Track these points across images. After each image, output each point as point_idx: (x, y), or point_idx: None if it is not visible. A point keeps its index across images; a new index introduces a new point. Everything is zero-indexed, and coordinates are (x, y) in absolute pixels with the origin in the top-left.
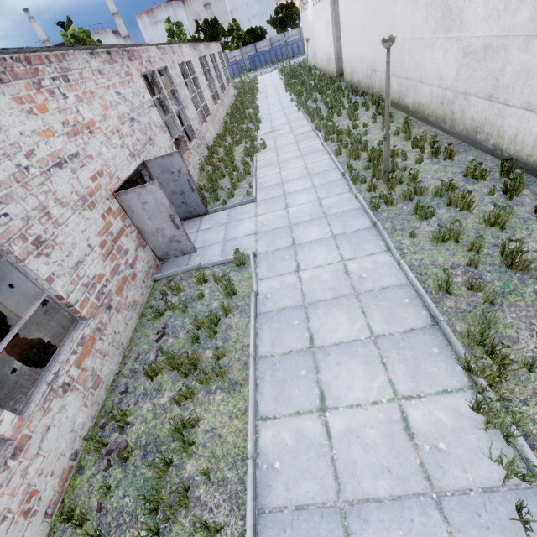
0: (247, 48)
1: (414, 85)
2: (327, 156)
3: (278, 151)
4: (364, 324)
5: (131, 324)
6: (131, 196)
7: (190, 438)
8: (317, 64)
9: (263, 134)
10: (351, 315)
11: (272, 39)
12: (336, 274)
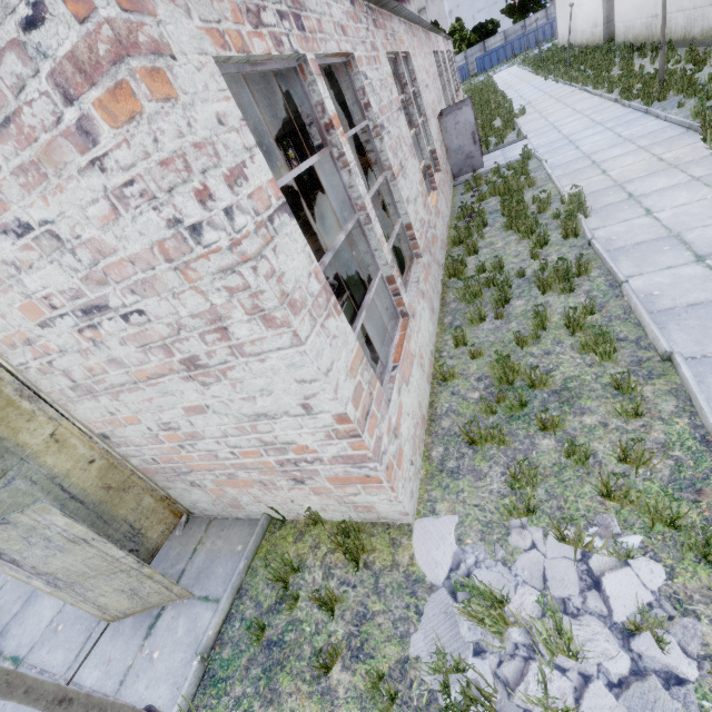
0: (473, 49)
1: (702, 12)
2: (597, 98)
3: (541, 111)
4: (634, 146)
5: (450, 196)
6: (449, 119)
7: (521, 195)
8: (575, 40)
9: (518, 108)
10: (623, 147)
11: (507, 31)
12: (611, 140)
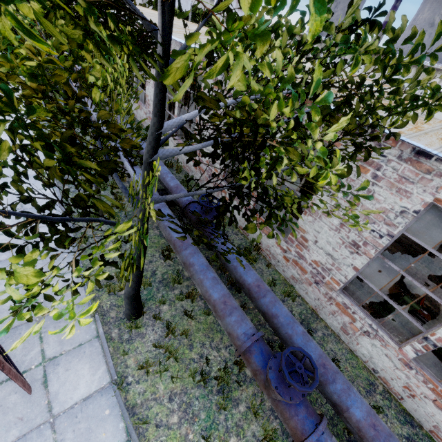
0: None
1: None
2: None
3: None
4: None
5: None
6: None
7: None
8: None
9: None
10: None
11: None
12: None
